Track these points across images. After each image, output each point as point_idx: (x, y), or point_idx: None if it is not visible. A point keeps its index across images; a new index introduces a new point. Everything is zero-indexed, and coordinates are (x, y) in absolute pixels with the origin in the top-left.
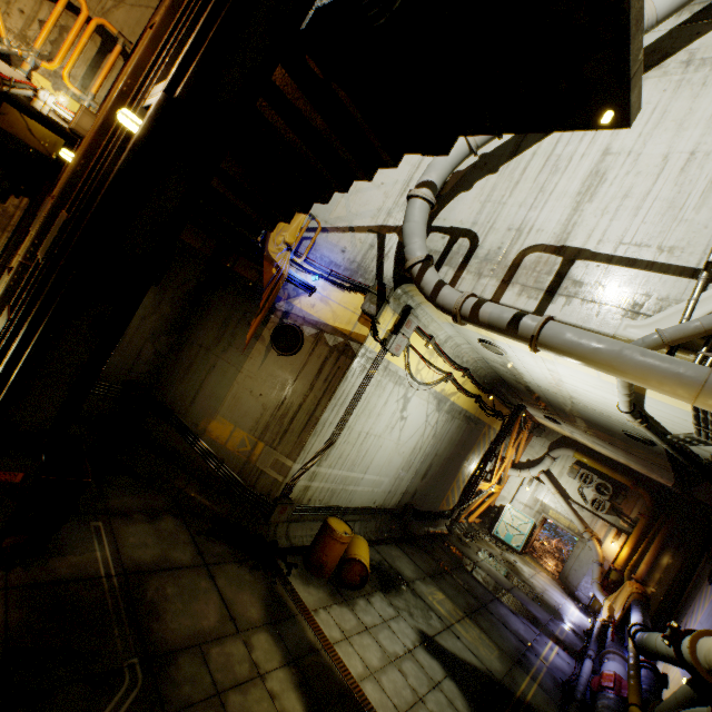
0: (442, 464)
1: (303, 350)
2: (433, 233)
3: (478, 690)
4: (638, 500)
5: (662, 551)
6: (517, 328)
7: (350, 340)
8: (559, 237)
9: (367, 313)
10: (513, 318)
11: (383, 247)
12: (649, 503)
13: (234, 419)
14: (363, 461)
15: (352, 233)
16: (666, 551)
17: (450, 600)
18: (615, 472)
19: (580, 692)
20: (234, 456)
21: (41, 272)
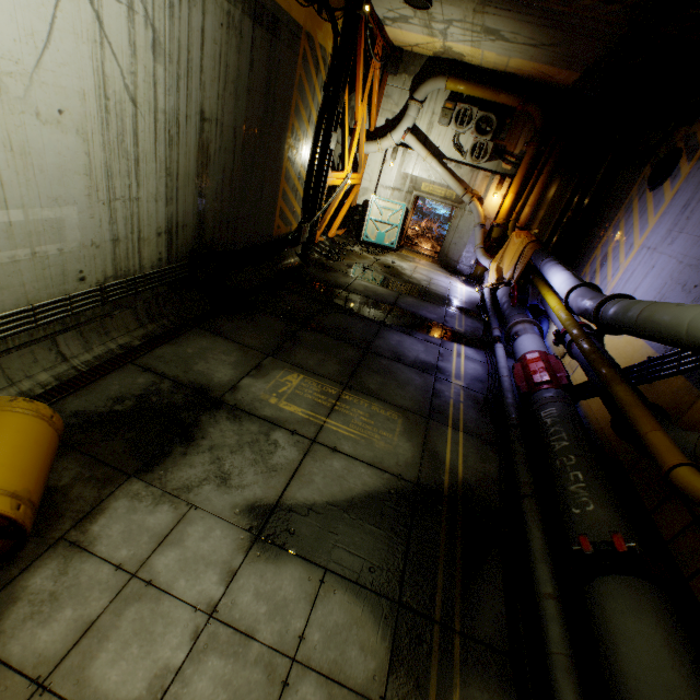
0: (235, 145)
1: None
2: None
3: (388, 552)
4: (525, 126)
5: (550, 182)
6: None
7: None
8: None
9: None
10: None
11: None
12: (540, 123)
13: None
14: None
15: None
16: (555, 180)
17: (312, 378)
18: (501, 91)
19: (513, 407)
20: None
21: None
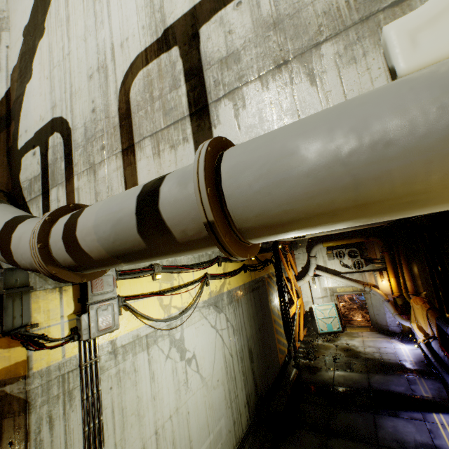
0: (258, 338)
1: None
2: (22, 157)
3: None
4: (373, 245)
5: (410, 265)
6: (165, 226)
7: (3, 386)
8: (152, 25)
9: None
10: (139, 207)
11: None
12: (381, 243)
13: None
14: None
15: None
16: (412, 264)
17: None
18: (351, 238)
19: None
20: None
21: None
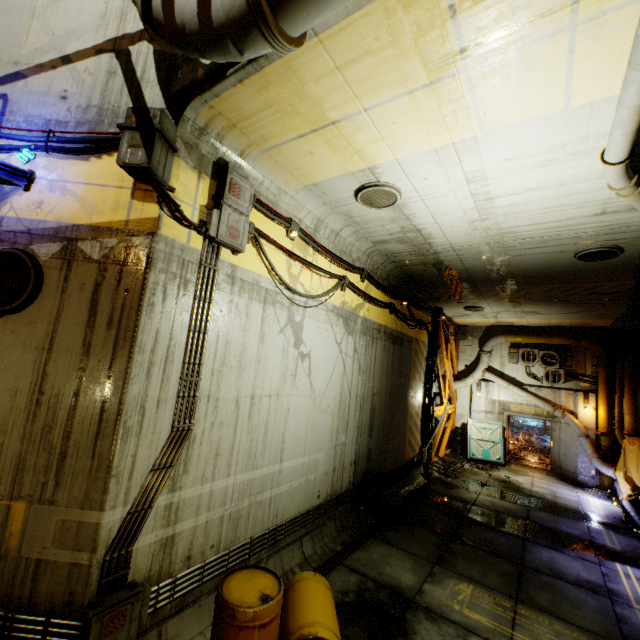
0: (385, 403)
1: (46, 289)
2: None
3: None
4: (585, 354)
5: (637, 392)
6: None
7: (131, 236)
8: None
9: (131, 166)
10: None
11: (131, 68)
12: (598, 351)
13: None
14: (267, 443)
15: (68, 64)
16: None
17: (481, 588)
18: (552, 337)
19: None
20: None
21: None
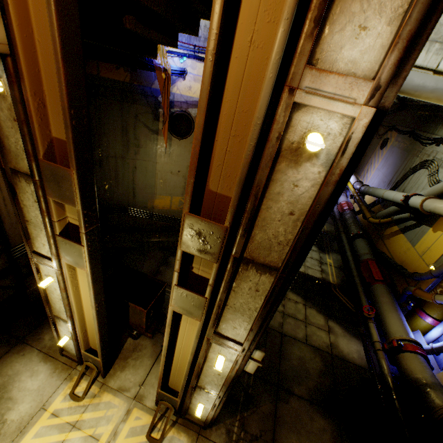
0: None
1: None
2: None
3: None
4: None
5: None
6: None
7: None
8: None
9: None
10: None
11: None
12: None
13: (168, 193)
14: None
15: None
16: None
17: None
18: None
19: (337, 216)
20: (179, 212)
21: (218, 268)
